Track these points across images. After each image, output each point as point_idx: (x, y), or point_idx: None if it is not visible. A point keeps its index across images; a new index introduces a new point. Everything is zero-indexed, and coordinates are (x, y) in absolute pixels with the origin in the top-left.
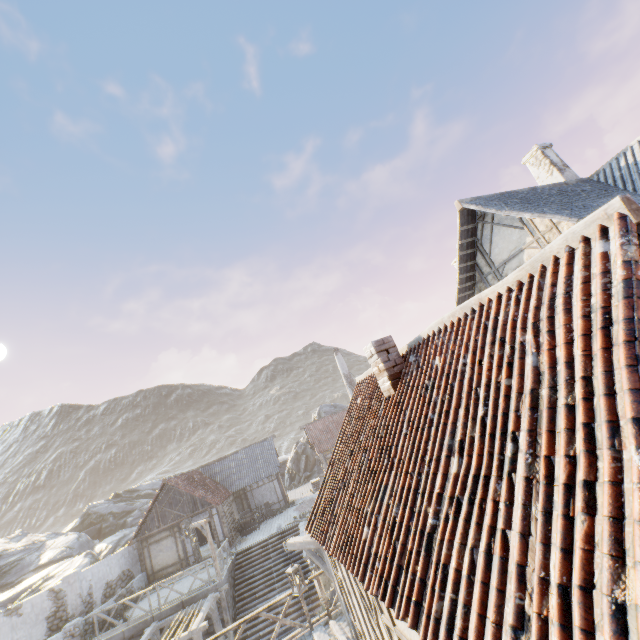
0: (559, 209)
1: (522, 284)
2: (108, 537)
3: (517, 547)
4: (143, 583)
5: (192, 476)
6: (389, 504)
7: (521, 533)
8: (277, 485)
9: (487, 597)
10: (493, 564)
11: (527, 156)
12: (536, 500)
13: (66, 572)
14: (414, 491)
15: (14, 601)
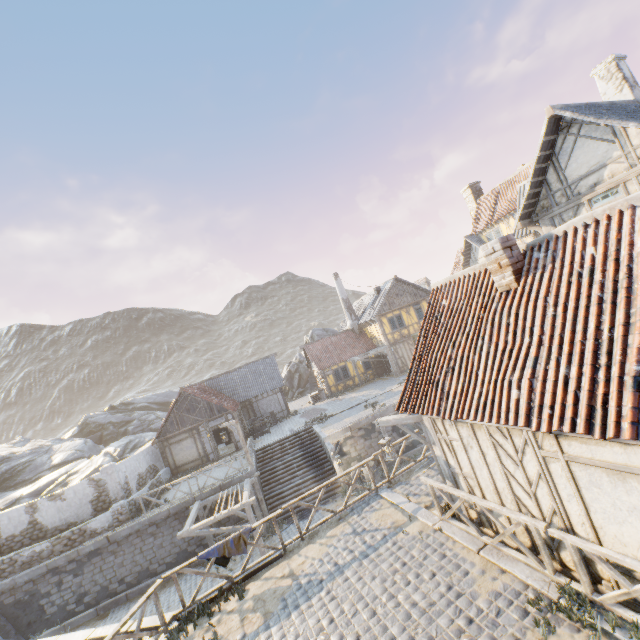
0: None
1: None
2: (114, 442)
3: None
4: (168, 476)
5: (201, 388)
6: (547, 370)
7: None
8: (281, 397)
9: None
10: None
11: (599, 68)
12: None
13: (90, 468)
14: (593, 353)
15: (41, 493)
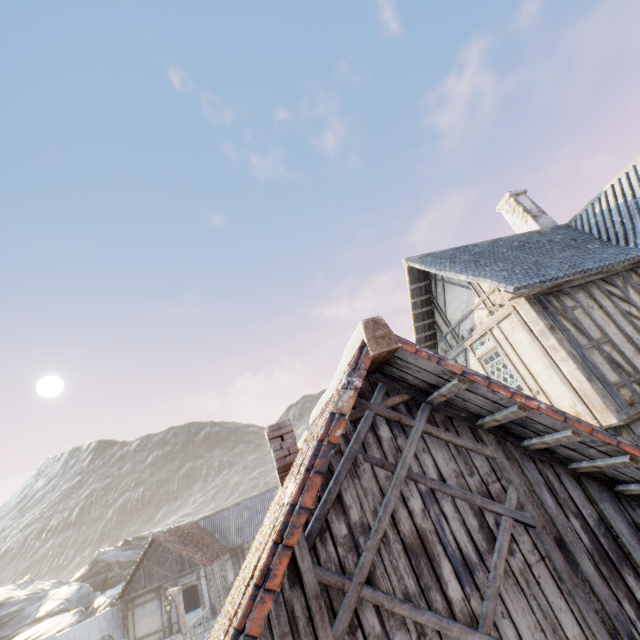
0: (502, 269)
1: None
2: (109, 590)
3: None
4: None
5: (188, 530)
6: None
7: None
8: None
9: None
10: None
11: (501, 203)
12: None
13: (52, 631)
14: None
15: None
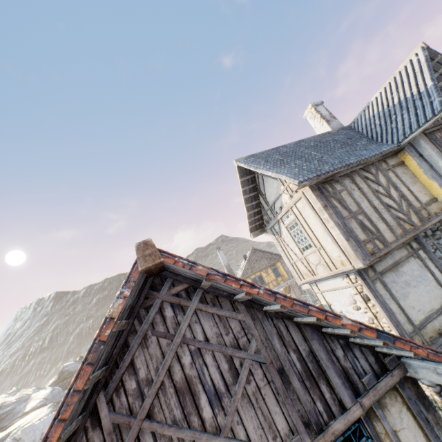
0: (296, 165)
1: None
2: None
3: None
4: None
5: None
6: None
7: None
8: None
9: None
10: None
11: (306, 112)
12: None
13: (34, 420)
14: None
15: (2, 441)
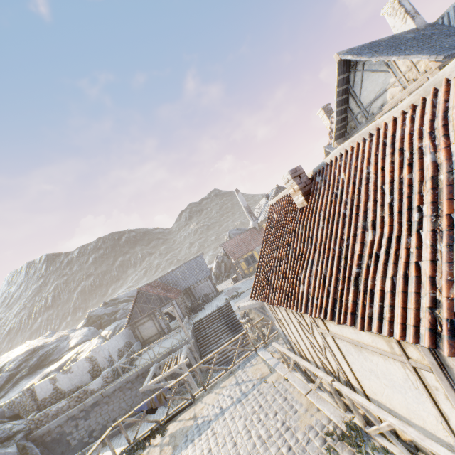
0: (418, 50)
1: (415, 106)
2: (107, 327)
3: (429, 268)
4: (139, 347)
5: (154, 284)
6: (317, 269)
7: (431, 260)
8: (210, 283)
9: (407, 298)
10: (409, 282)
11: (386, 7)
12: (440, 241)
13: (90, 348)
14: (338, 258)
15: (63, 367)
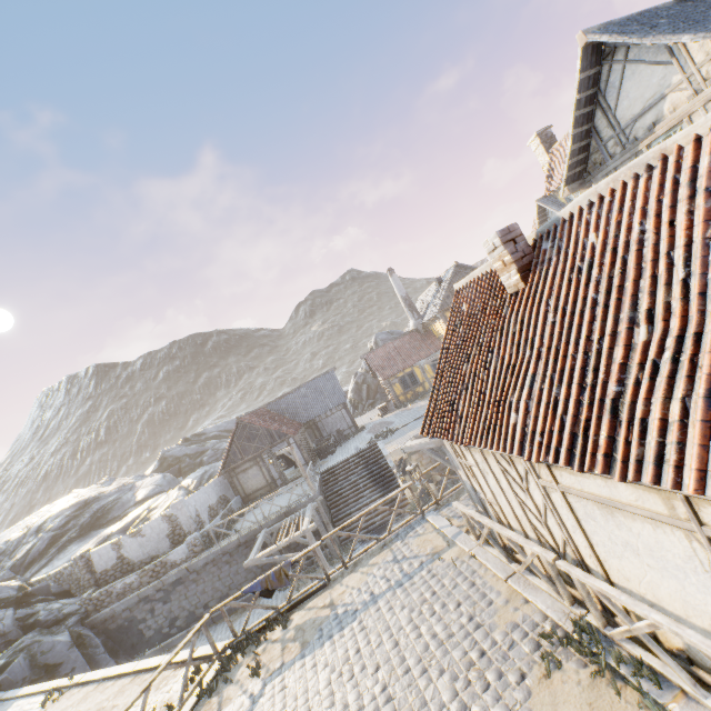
0: None
1: None
2: (191, 474)
3: None
4: (240, 504)
5: (261, 413)
6: (542, 389)
7: None
8: (345, 414)
9: (709, 431)
10: None
11: None
12: None
13: (167, 503)
14: (581, 370)
15: (129, 529)
